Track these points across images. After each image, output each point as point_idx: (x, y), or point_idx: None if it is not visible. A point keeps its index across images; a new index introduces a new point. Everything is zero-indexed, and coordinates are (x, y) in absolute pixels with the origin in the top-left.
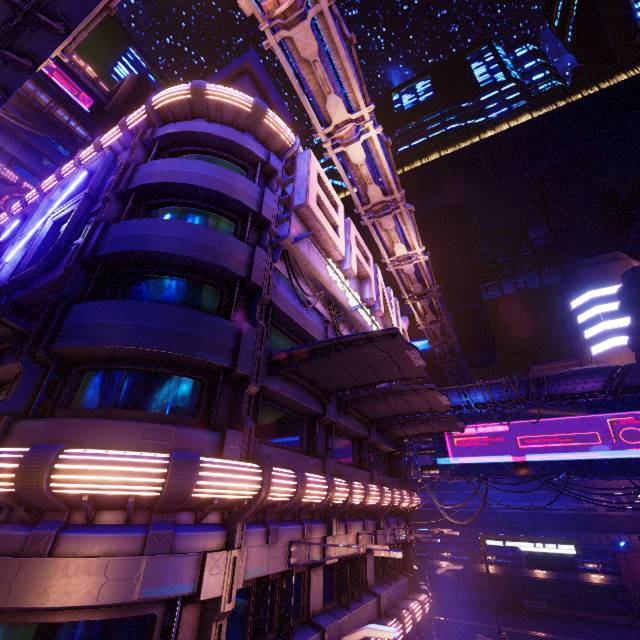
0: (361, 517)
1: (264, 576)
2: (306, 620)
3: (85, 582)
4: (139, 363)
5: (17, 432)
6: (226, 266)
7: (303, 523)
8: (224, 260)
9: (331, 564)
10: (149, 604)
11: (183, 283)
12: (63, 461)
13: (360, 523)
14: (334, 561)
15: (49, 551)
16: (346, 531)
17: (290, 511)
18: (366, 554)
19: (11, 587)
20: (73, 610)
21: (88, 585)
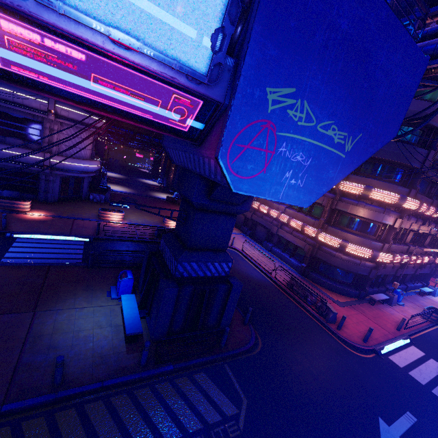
0: (435, 223)
1: (400, 228)
2: (403, 243)
3: (372, 215)
4: (387, 163)
5: (351, 178)
6: (432, 123)
7: (417, 218)
8: (432, 120)
9: (414, 233)
10: (379, 223)
11: (407, 129)
12: (373, 191)
13: (434, 225)
14: (420, 232)
15: (363, 207)
16: (428, 225)
17: (417, 214)
18: (428, 235)
19: (356, 211)
20: (365, 219)
21: (372, 216)
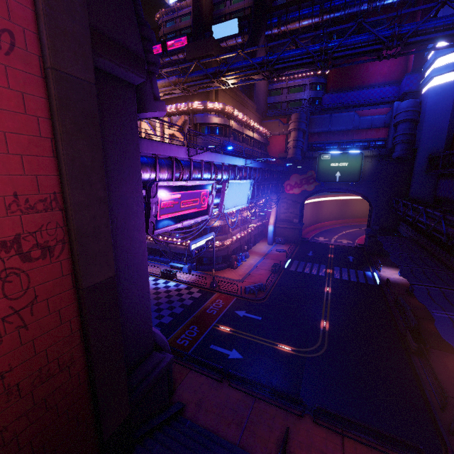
0: None
1: None
2: None
3: None
4: None
5: None
6: None
7: None
8: None
9: None
10: None
11: None
12: None
13: None
14: None
15: None
16: None
17: None
18: None
19: None
20: None
21: None
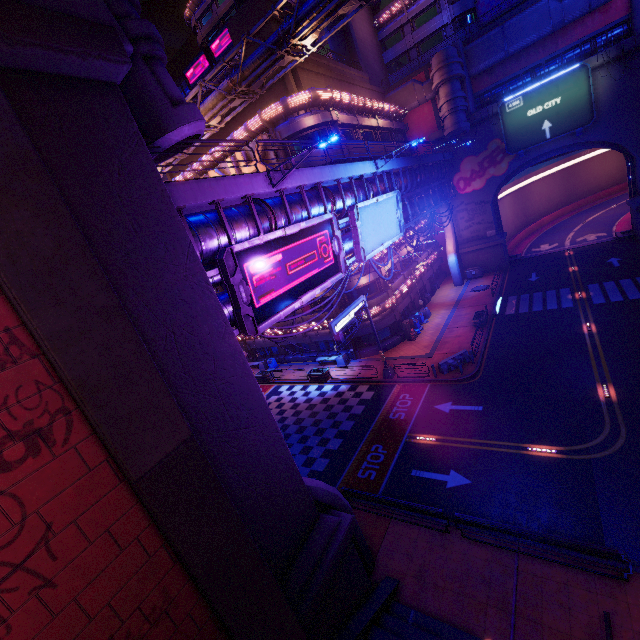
0: None
1: None
2: None
3: None
4: None
5: None
6: None
7: None
8: None
9: None
10: None
11: None
12: None
13: None
14: None
15: None
16: None
17: None
18: None
19: None
20: None
21: None
